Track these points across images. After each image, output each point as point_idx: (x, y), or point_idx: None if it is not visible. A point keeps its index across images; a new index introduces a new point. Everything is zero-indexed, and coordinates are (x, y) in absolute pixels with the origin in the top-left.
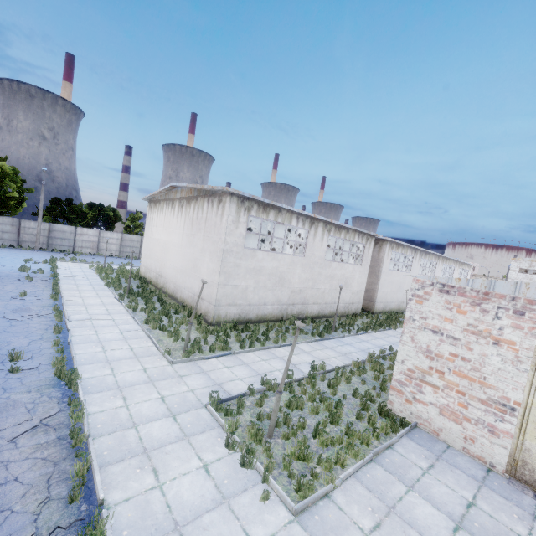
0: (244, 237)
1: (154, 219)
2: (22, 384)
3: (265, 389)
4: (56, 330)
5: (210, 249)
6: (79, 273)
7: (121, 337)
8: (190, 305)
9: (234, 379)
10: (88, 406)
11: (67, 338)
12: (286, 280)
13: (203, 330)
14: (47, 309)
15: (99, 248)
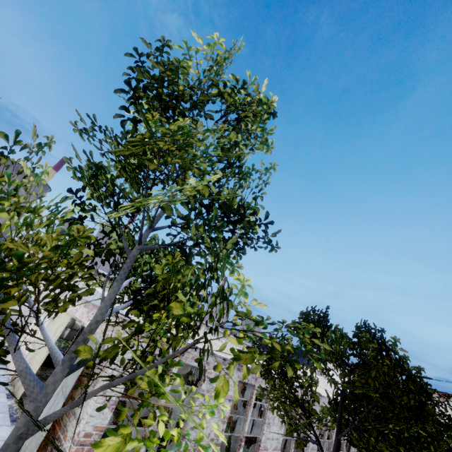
0: None
1: None
2: None
3: None
4: None
5: None
6: None
7: None
8: None
9: None
10: None
11: None
12: None
13: None
14: None
15: None
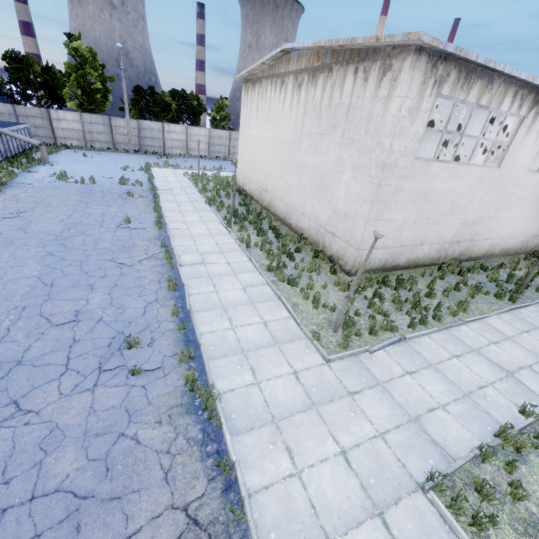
0: (419, 139)
1: (253, 108)
2: (148, 403)
3: (500, 443)
4: (170, 287)
5: (355, 160)
6: (175, 184)
7: (246, 299)
8: (312, 238)
9: (434, 407)
10: (243, 470)
11: (184, 300)
12: (460, 208)
13: (344, 287)
14: (154, 244)
15: (188, 148)
